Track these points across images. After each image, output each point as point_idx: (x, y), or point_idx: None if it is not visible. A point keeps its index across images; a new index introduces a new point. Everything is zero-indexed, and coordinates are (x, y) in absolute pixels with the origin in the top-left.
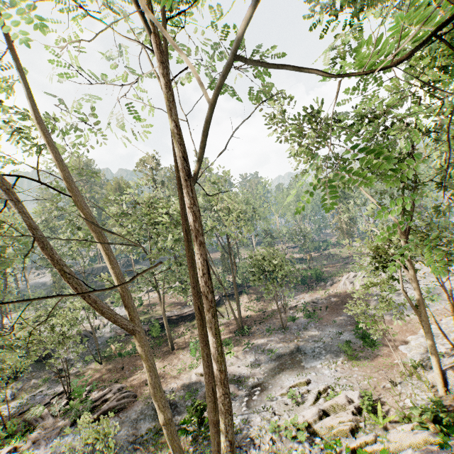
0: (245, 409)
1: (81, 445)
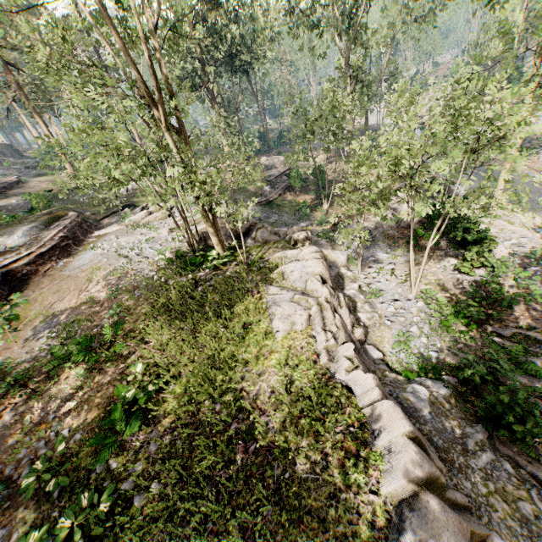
0: None
1: None
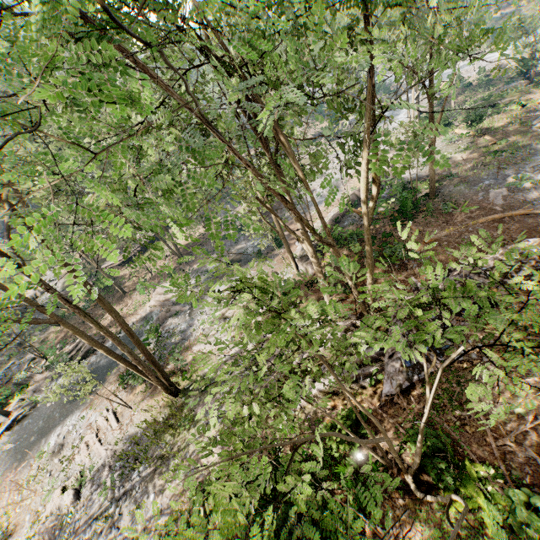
0: (188, 318)
1: (67, 378)
